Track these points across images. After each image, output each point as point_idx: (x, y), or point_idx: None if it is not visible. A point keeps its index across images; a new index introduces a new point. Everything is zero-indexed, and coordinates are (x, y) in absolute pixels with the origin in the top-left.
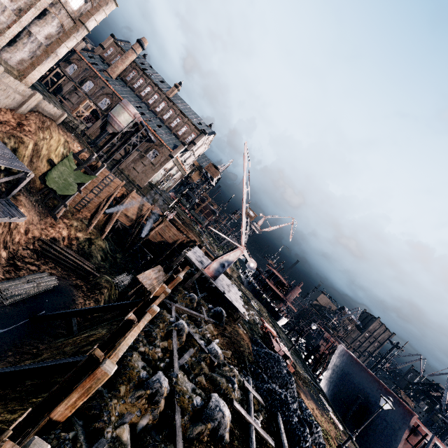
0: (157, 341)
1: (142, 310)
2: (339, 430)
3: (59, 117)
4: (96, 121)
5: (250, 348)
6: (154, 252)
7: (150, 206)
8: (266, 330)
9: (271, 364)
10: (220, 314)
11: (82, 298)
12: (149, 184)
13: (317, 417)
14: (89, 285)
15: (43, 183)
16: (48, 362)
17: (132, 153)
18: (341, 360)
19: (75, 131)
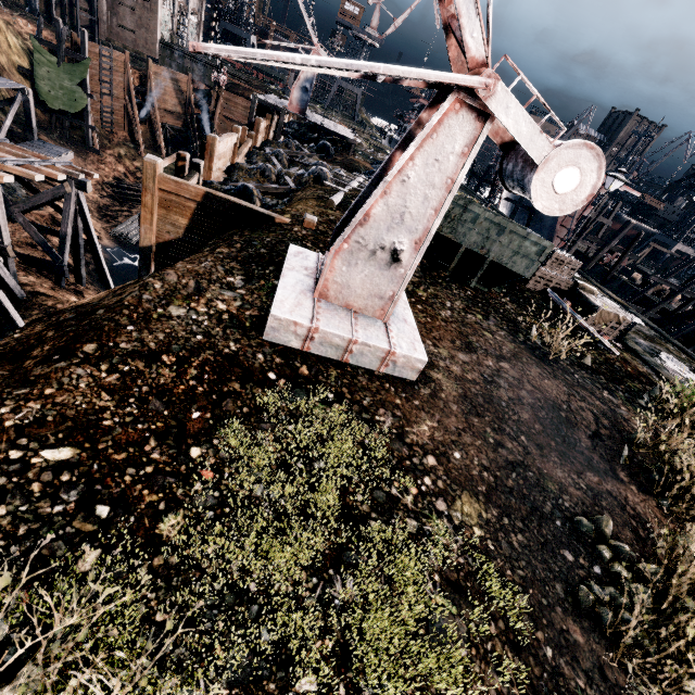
0: (259, 164)
1: None
2: None
3: None
4: None
5: (368, 166)
6: None
7: (188, 78)
8: None
9: None
10: (324, 147)
11: None
12: (162, 45)
13: None
14: None
15: (44, 111)
16: None
17: None
18: None
19: None
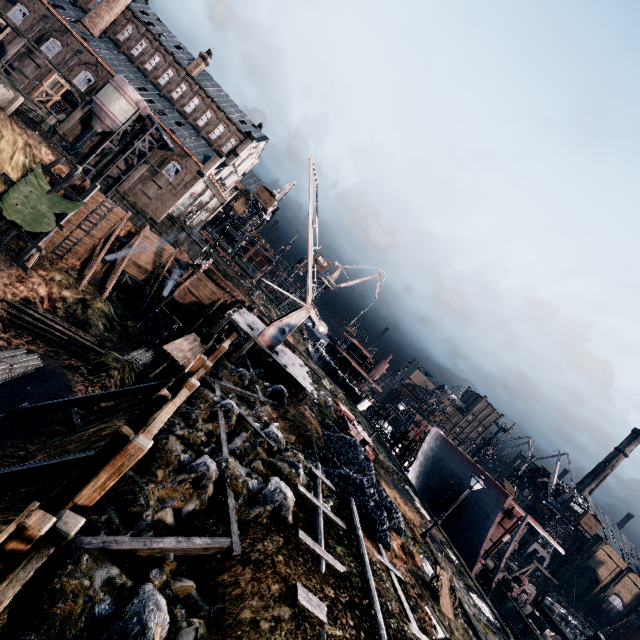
0: (198, 424)
1: (174, 390)
2: (425, 520)
3: (9, 102)
4: (72, 111)
5: (319, 432)
6: (183, 318)
7: (174, 251)
8: (341, 413)
9: (346, 449)
10: (280, 393)
11: (81, 384)
12: (169, 217)
13: (400, 506)
14: (91, 366)
15: None
16: (49, 461)
17: (138, 167)
18: (433, 446)
19: (40, 127)
